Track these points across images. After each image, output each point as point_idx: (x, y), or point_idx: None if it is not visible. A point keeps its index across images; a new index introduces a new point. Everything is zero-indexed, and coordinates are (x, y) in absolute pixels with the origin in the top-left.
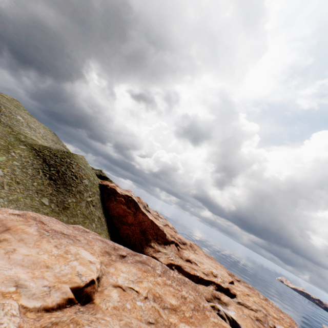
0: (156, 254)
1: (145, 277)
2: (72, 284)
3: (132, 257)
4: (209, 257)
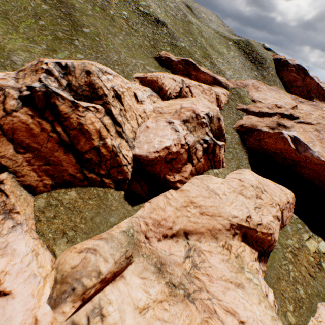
0: None
1: (316, 111)
2: (290, 105)
3: (307, 103)
4: None
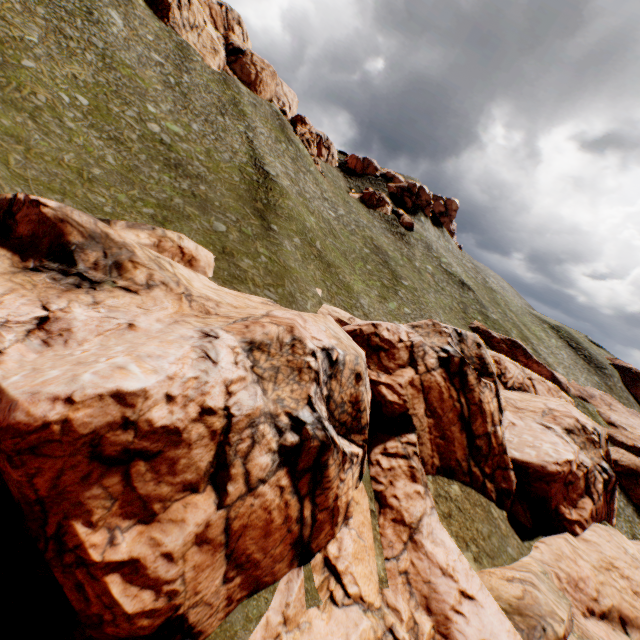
0: None
1: None
2: None
3: None
4: None
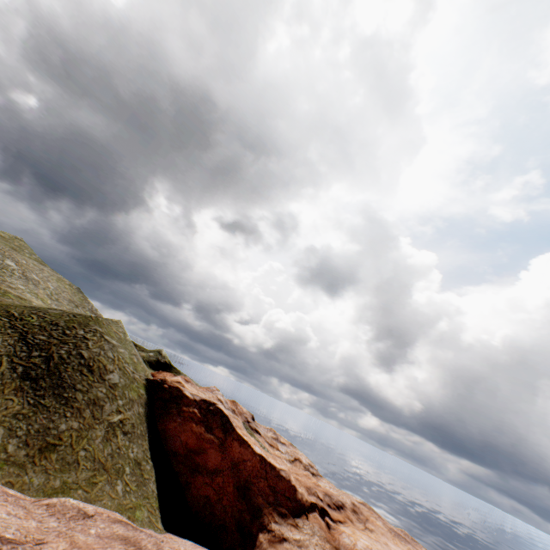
0: (275, 549)
1: None
2: None
3: None
4: (400, 535)
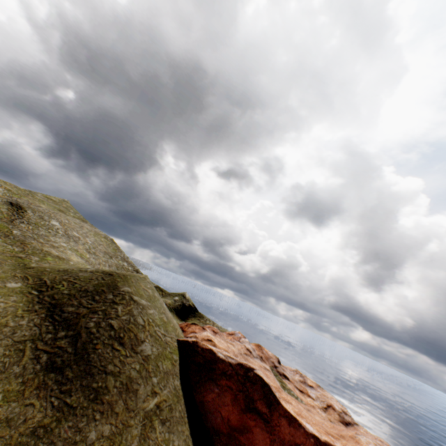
0: None
1: None
2: None
3: None
4: None
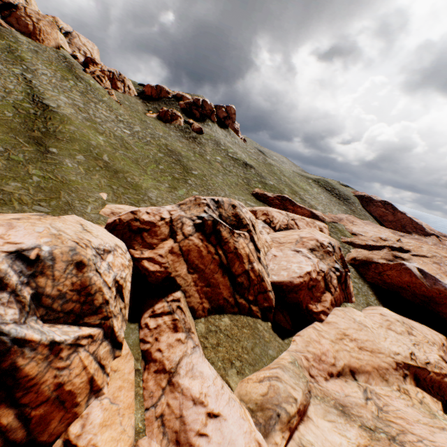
0: None
1: (422, 245)
2: (393, 238)
3: (408, 236)
4: None
